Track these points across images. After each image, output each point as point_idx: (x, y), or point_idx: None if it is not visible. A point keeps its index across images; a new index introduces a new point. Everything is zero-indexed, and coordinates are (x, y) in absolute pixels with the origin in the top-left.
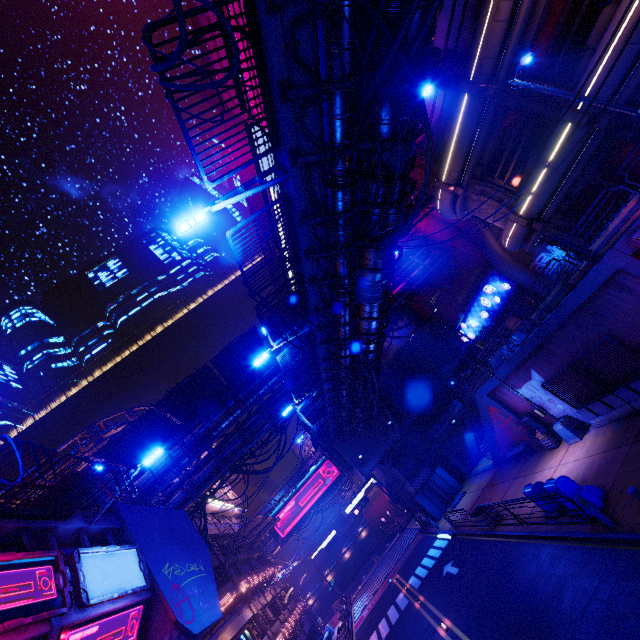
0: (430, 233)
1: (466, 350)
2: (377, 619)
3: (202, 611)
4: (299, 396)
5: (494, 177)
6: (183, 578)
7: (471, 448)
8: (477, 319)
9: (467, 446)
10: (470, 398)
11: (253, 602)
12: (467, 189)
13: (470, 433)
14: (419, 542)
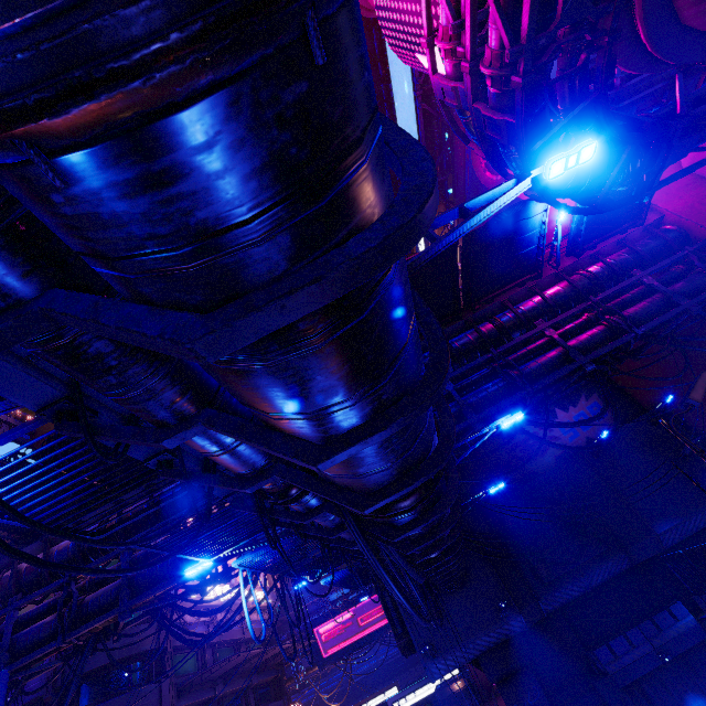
0: (700, 224)
1: None
2: None
3: None
4: (236, 541)
5: None
6: None
7: None
8: None
9: None
10: None
11: None
12: None
13: None
14: None
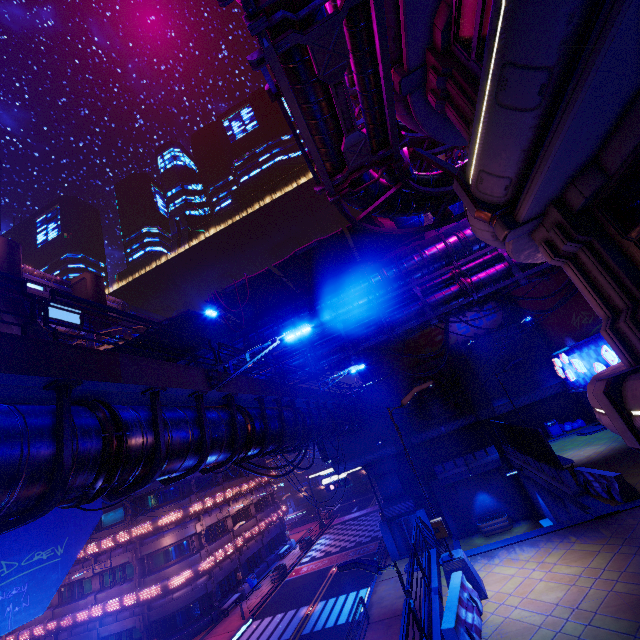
0: None
1: (554, 387)
2: (286, 602)
3: (2, 619)
4: None
5: (629, 231)
6: (3, 579)
7: (478, 513)
8: (587, 365)
9: (474, 508)
10: (510, 460)
11: (202, 521)
12: (538, 225)
13: (488, 496)
14: (373, 554)
